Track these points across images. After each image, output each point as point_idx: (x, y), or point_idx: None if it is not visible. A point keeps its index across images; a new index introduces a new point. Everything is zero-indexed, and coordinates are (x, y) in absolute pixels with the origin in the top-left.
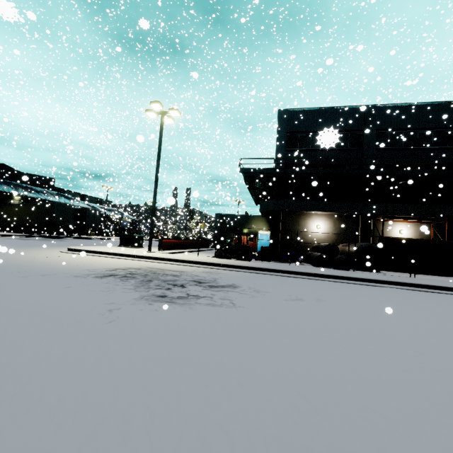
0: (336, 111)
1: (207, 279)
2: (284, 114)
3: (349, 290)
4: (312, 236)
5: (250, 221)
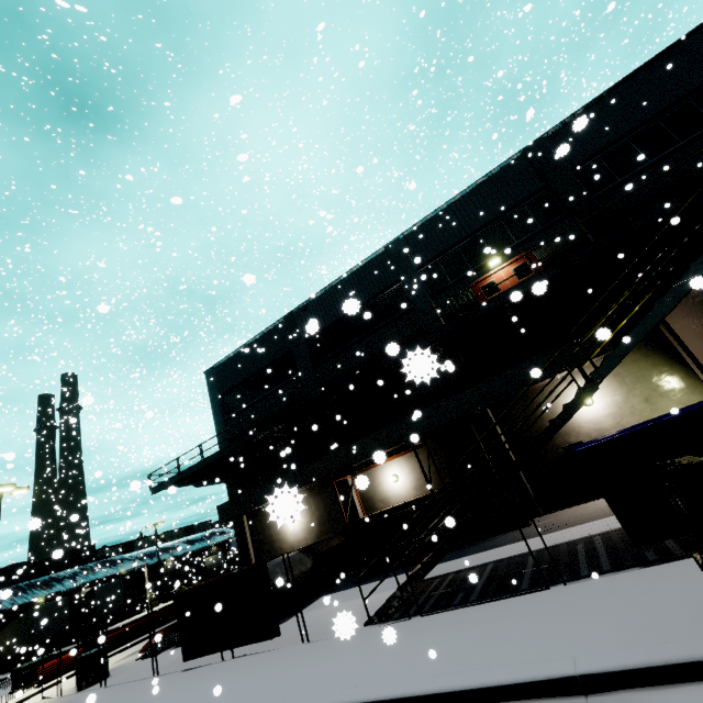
0: (259, 340)
1: None
2: (211, 374)
3: None
4: (290, 538)
5: None
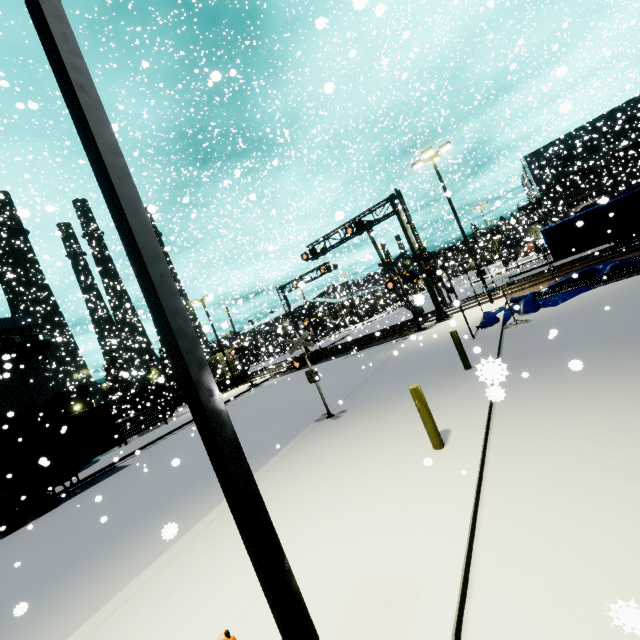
0: (566, 136)
1: None
2: (529, 157)
3: None
4: None
5: (527, 231)
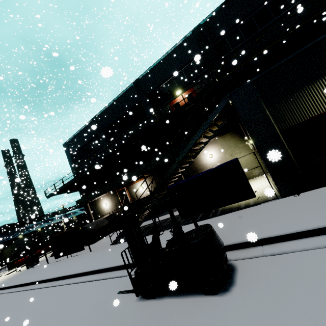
0: (84, 130)
1: None
2: (65, 146)
3: None
4: (106, 211)
5: None
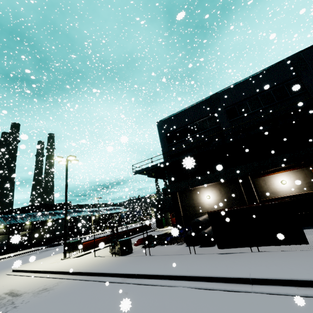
0: (192, 108)
1: (4, 310)
2: (160, 123)
3: (104, 310)
4: (206, 206)
5: None
